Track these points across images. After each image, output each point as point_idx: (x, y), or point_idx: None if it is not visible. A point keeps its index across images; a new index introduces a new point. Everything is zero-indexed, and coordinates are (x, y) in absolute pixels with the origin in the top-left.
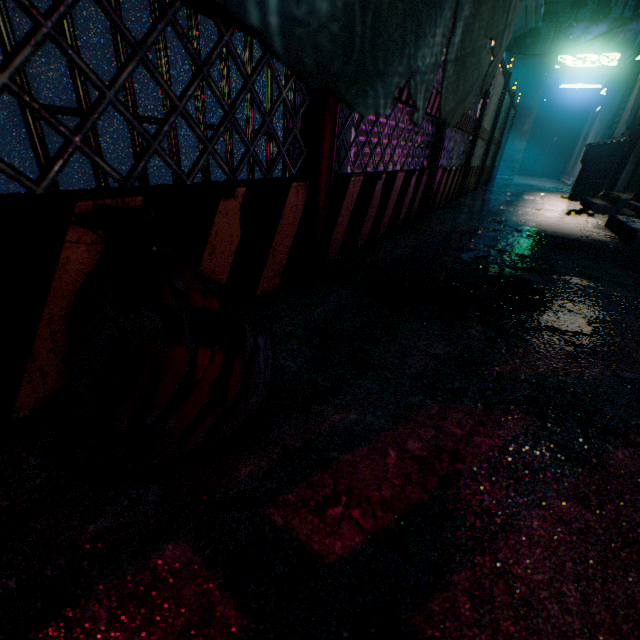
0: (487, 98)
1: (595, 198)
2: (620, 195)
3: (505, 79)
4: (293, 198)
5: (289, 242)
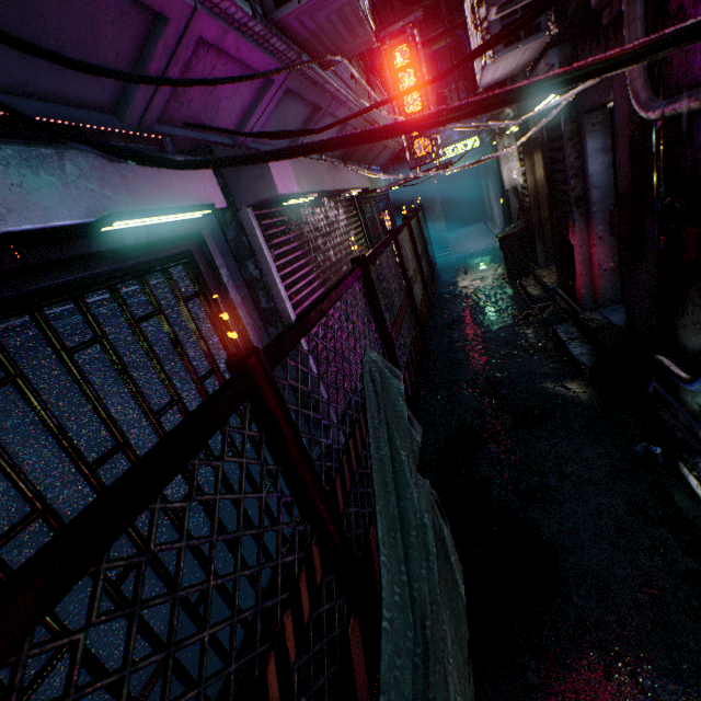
0: (406, 271)
1: (529, 279)
2: (547, 280)
3: (407, 225)
4: (353, 638)
5: (363, 663)
